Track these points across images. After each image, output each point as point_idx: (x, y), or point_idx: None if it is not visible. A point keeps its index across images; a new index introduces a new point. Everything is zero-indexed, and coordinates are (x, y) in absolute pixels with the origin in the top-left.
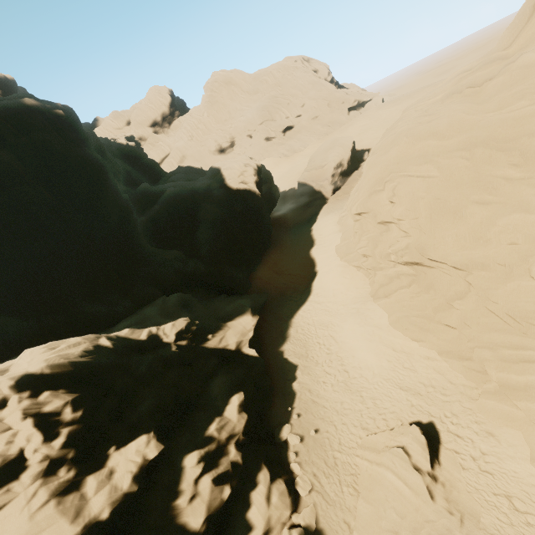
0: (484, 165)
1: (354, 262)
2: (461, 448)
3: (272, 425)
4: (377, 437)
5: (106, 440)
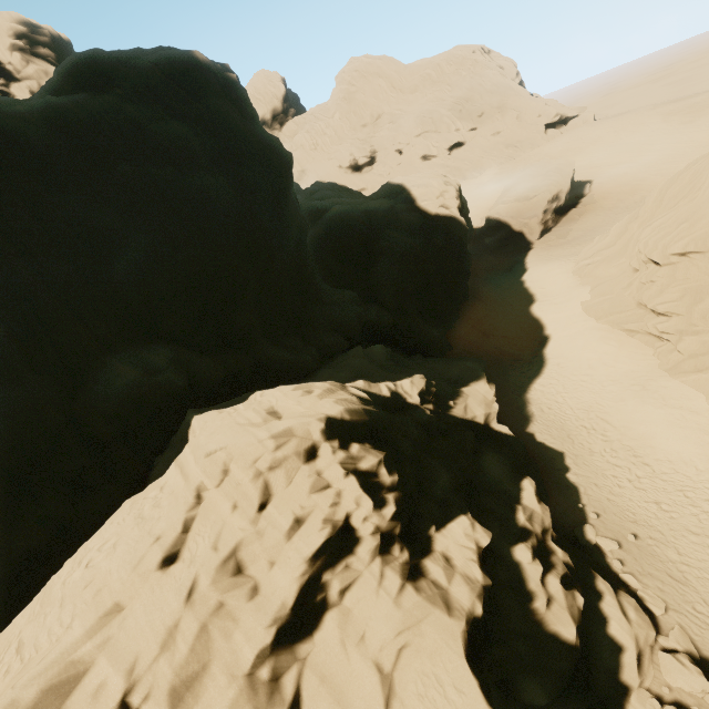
0: None
1: (631, 324)
2: None
3: (563, 525)
4: None
5: (418, 518)
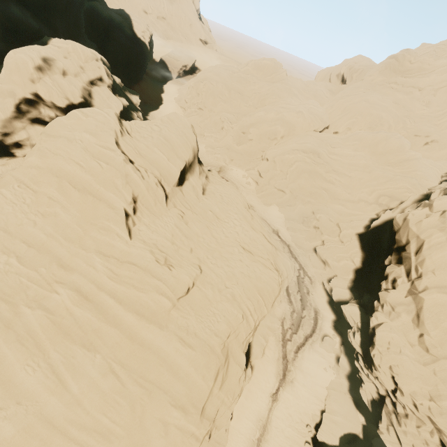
0: (223, 90)
1: (181, 104)
2: None
3: None
4: None
5: (114, 92)
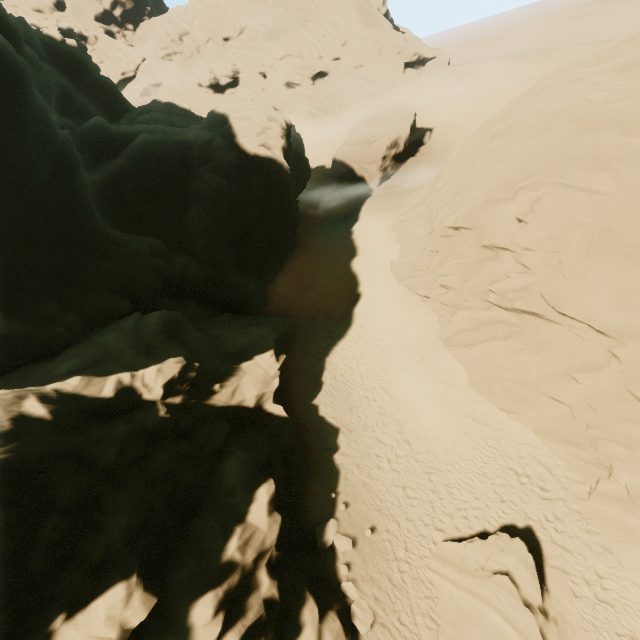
0: None
1: (422, 291)
2: (570, 567)
3: (310, 521)
4: (466, 551)
5: (46, 603)
